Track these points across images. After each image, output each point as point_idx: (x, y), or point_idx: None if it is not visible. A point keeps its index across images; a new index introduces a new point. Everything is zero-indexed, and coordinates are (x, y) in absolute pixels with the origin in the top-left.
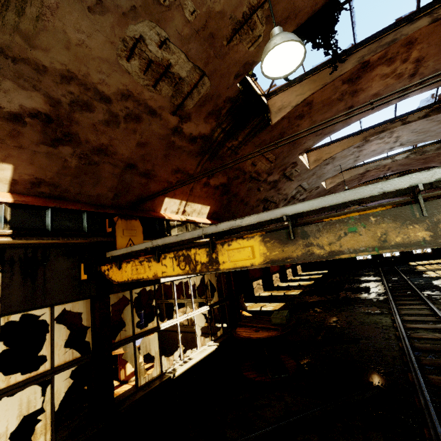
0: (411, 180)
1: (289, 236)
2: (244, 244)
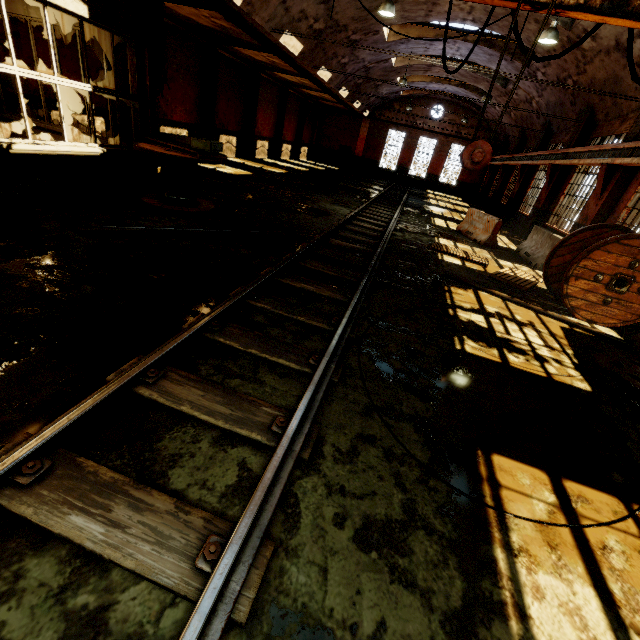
0: None
1: None
2: None
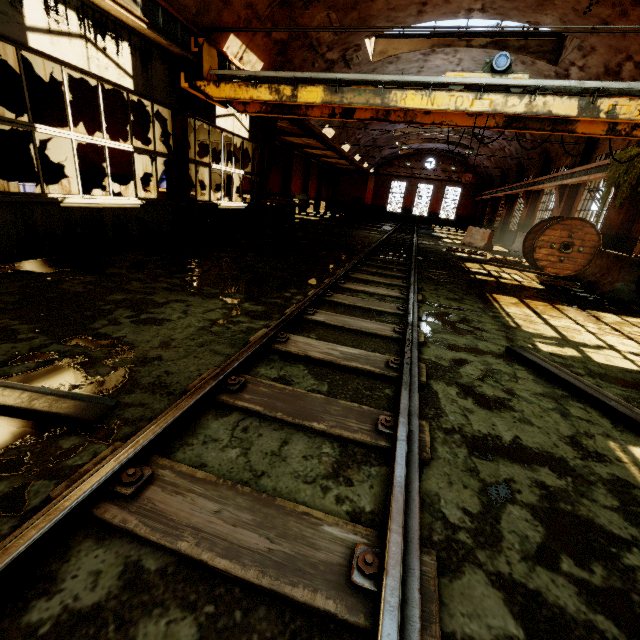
0: (382, 77)
1: (336, 91)
2: (314, 90)
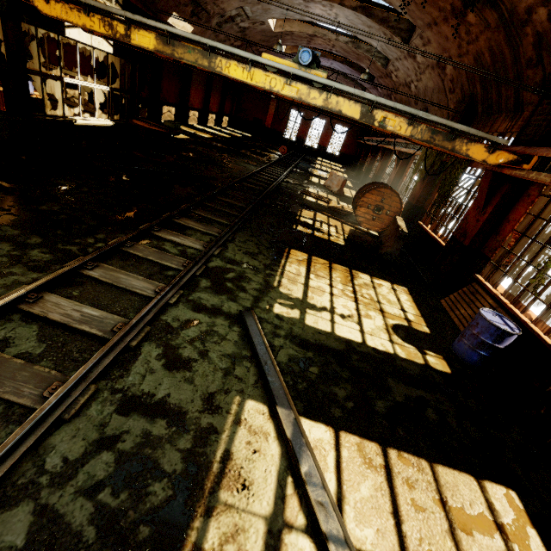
0: (207, 41)
1: (167, 42)
2: (146, 35)
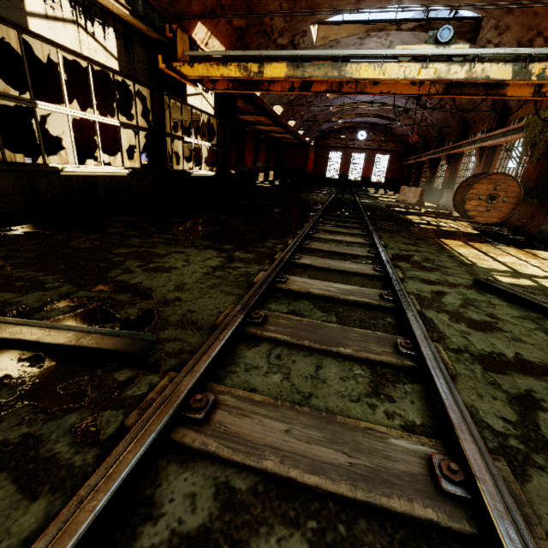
0: (339, 52)
1: (298, 66)
2: (278, 66)
